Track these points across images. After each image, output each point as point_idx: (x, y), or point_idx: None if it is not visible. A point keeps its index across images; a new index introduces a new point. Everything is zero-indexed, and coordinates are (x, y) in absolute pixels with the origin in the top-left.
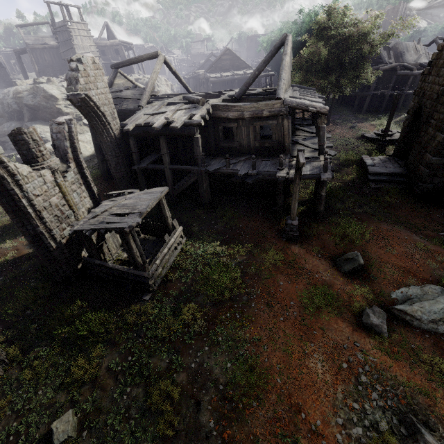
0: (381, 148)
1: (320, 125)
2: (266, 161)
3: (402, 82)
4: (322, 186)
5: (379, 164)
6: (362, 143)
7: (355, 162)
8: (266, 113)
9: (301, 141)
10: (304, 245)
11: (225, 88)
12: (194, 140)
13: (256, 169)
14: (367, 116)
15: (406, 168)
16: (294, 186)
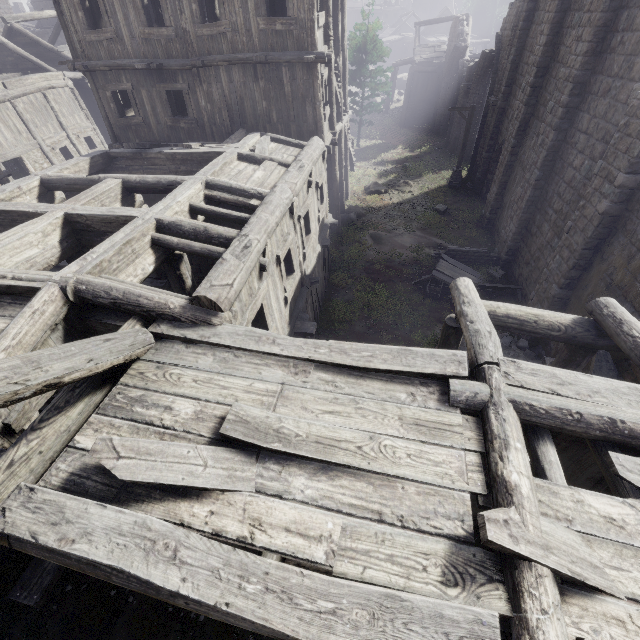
0: None
1: None
2: None
3: None
4: None
5: None
6: None
7: None
8: None
9: None
10: None
11: None
12: None
13: None
14: None
15: None
16: None
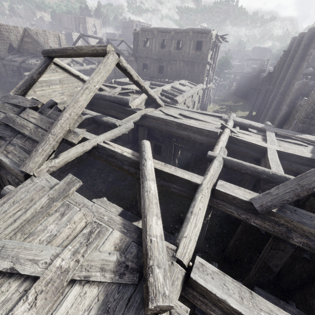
0: None
1: None
2: None
3: None
4: None
5: None
6: None
7: None
8: None
9: None
10: None
11: None
12: None
13: None
14: None
15: None
16: None
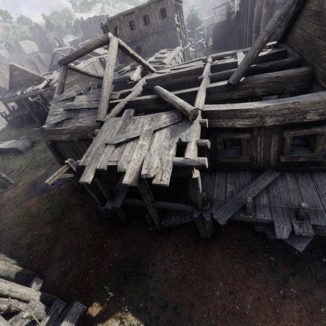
0: None
1: None
2: None
3: None
4: None
5: None
6: None
7: None
8: None
9: None
10: None
11: None
12: None
13: None
14: None
15: None
16: None
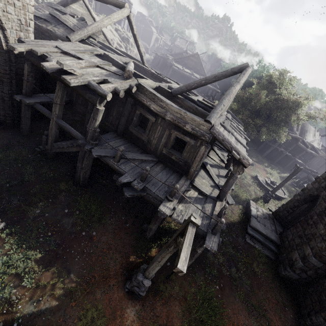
0: (266, 199)
1: (234, 172)
2: (162, 175)
3: (296, 150)
4: (202, 244)
5: (261, 218)
6: (254, 183)
7: (242, 201)
8: (188, 127)
9: (209, 167)
10: (144, 311)
11: (181, 80)
12: (93, 110)
13: (144, 182)
14: (264, 161)
15: (280, 237)
16: (164, 251)
